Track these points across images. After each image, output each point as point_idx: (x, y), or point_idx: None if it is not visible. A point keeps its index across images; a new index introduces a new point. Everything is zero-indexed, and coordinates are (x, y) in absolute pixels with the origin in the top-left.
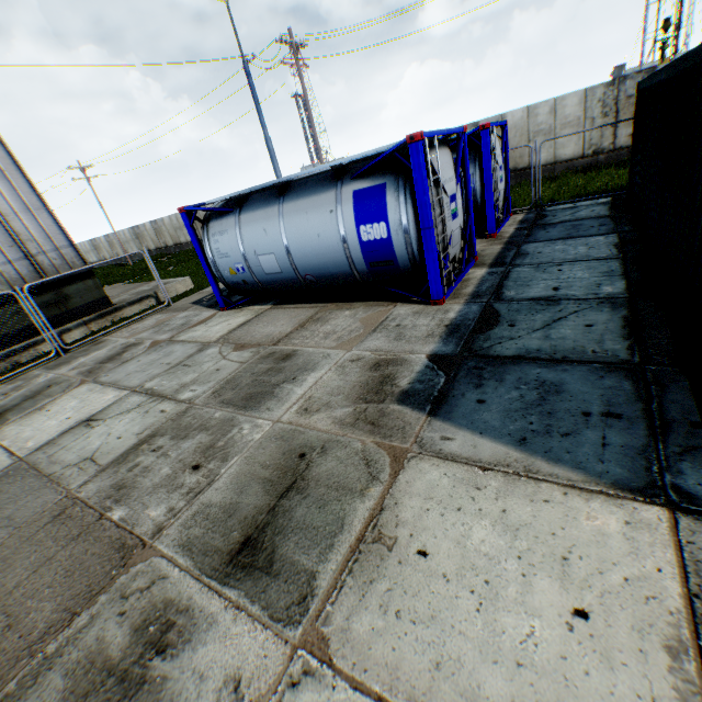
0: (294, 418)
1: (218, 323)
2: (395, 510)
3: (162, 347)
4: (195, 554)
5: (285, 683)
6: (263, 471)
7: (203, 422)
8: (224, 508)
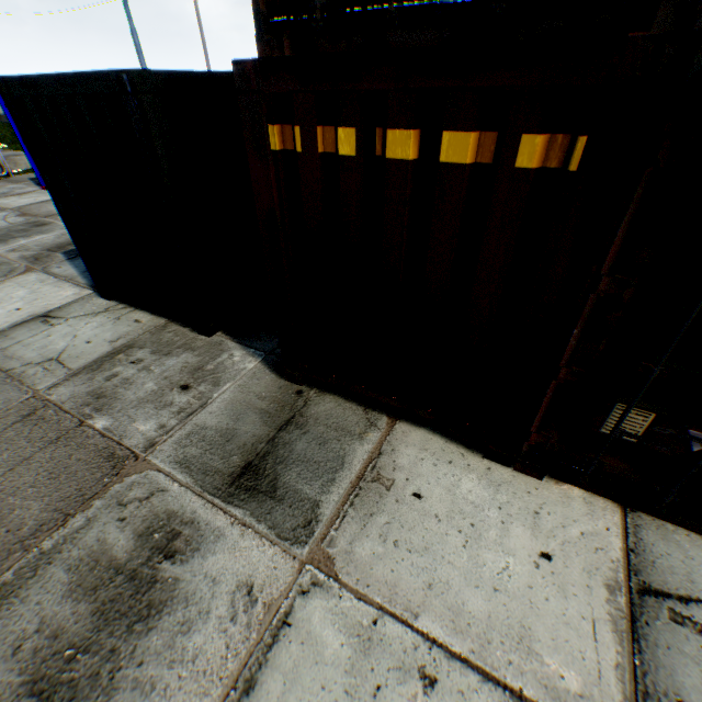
0: (4, 253)
1: (31, 197)
2: None
3: None
4: None
5: None
6: None
7: None
8: None
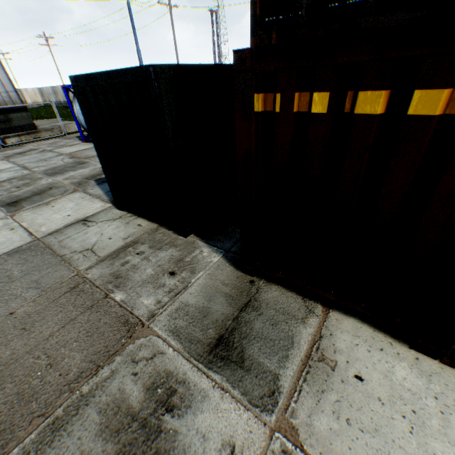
0: (61, 180)
1: (76, 147)
2: (58, 200)
3: (45, 152)
4: (1, 202)
5: (1, 219)
6: (37, 190)
7: (33, 177)
8: (17, 196)
